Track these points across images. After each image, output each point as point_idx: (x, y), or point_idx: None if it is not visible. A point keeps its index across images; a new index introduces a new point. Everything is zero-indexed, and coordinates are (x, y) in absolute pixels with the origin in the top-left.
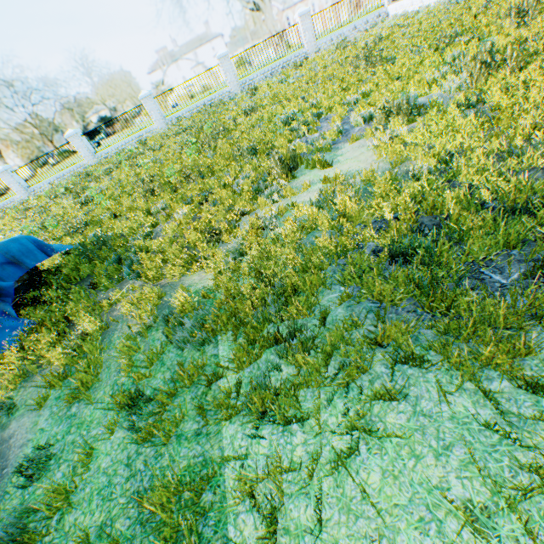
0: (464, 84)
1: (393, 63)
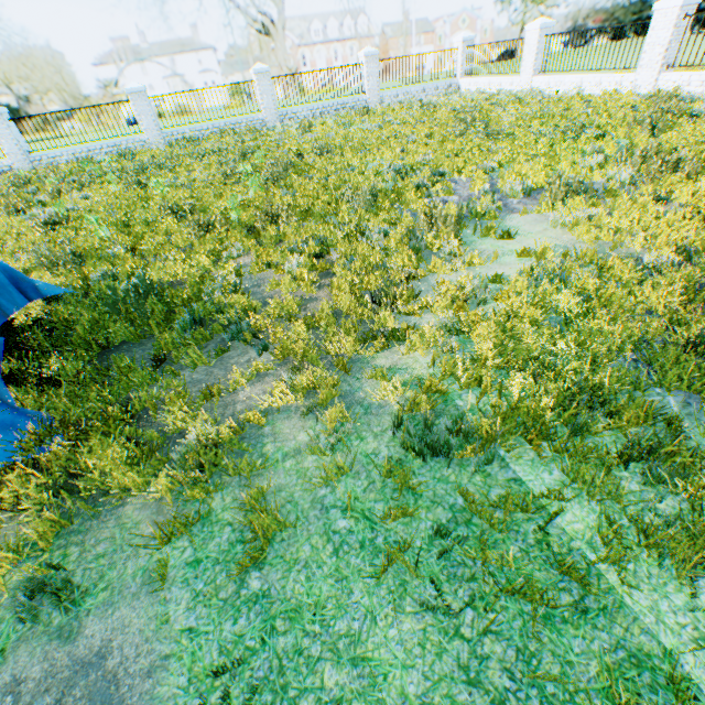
0: (638, 178)
1: (513, 138)
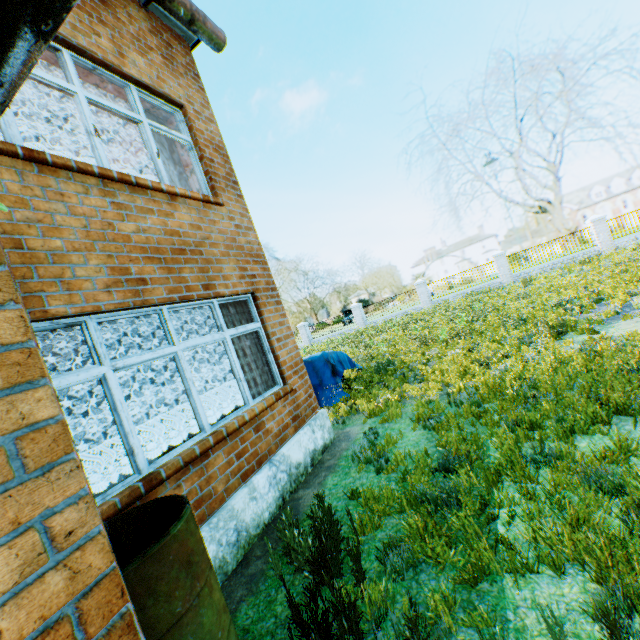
0: None
1: None
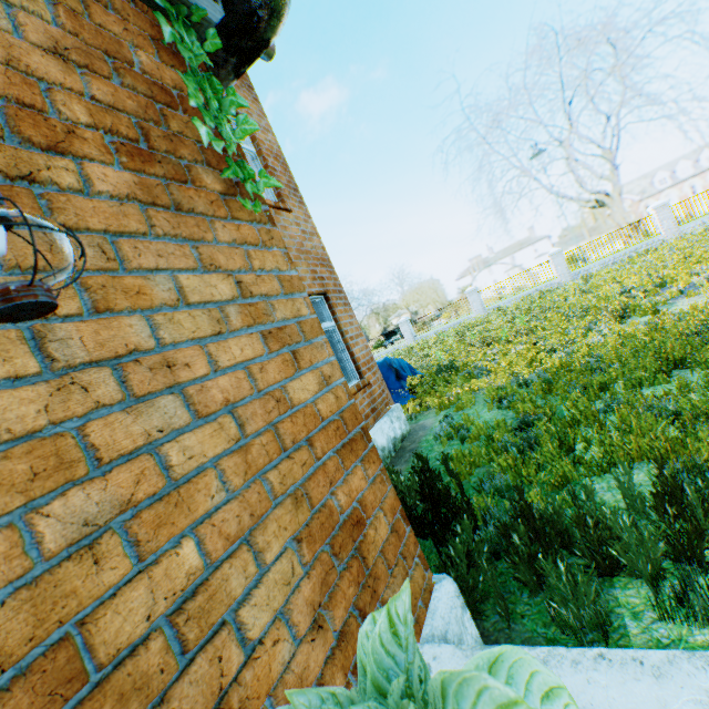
0: None
1: None
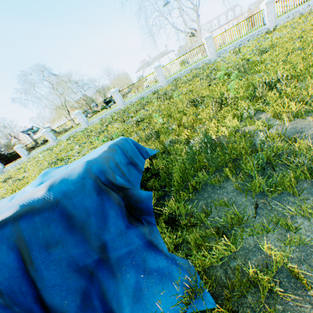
0: None
1: None
